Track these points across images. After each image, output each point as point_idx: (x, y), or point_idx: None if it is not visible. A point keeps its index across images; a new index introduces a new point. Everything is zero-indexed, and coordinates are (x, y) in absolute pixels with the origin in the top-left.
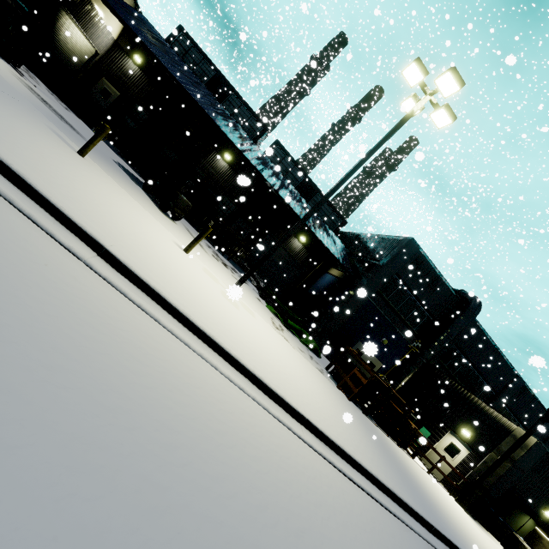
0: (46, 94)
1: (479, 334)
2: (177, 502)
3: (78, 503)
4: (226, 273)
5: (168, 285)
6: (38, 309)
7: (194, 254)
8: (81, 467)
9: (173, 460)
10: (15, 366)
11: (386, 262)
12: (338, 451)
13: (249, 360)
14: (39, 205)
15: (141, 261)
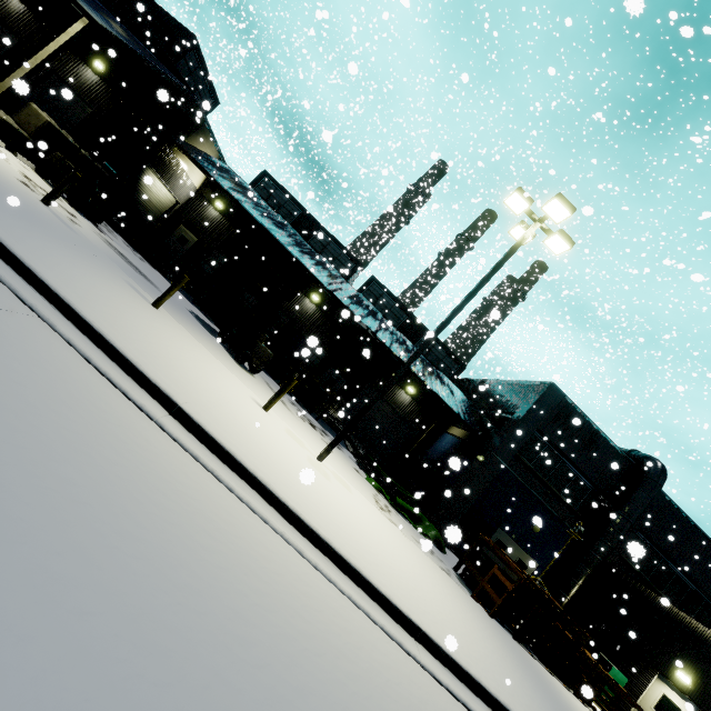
0: (123, 247)
1: (674, 515)
2: (252, 710)
3: (145, 686)
4: (315, 435)
5: (245, 447)
6: (110, 470)
7: (275, 412)
8: (149, 646)
9: (248, 658)
10: (89, 529)
11: (522, 416)
12: (473, 686)
13: (342, 544)
14: (114, 362)
15: (215, 419)
